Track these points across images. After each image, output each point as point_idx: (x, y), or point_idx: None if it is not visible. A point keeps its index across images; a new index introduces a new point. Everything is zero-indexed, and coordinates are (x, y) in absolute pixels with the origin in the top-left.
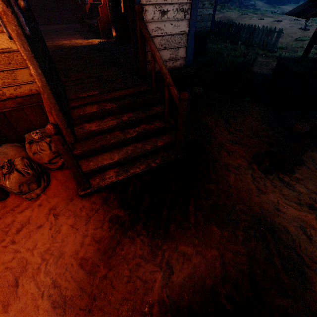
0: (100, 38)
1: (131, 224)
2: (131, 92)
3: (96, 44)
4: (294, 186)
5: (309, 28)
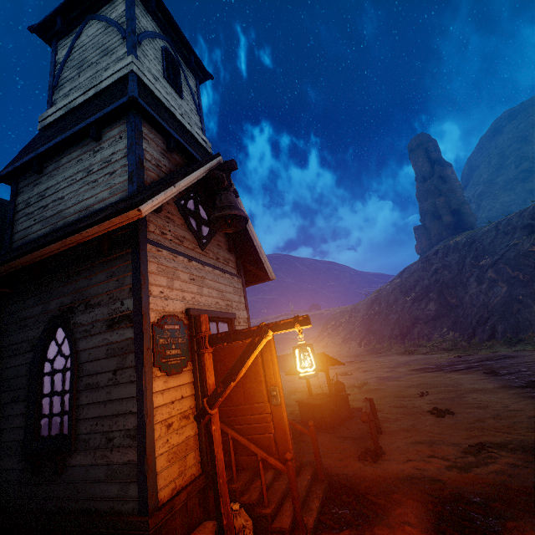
0: None
1: (360, 531)
2: None
3: None
4: (393, 457)
5: None
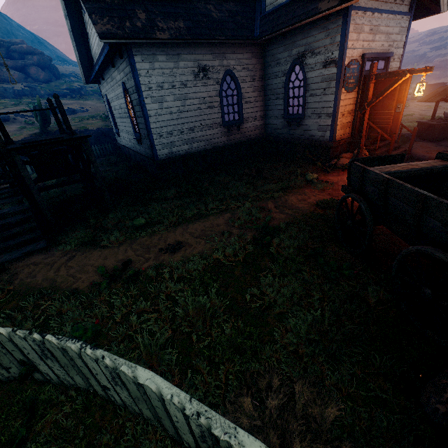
0: None
1: None
2: None
3: None
4: None
5: (407, 108)
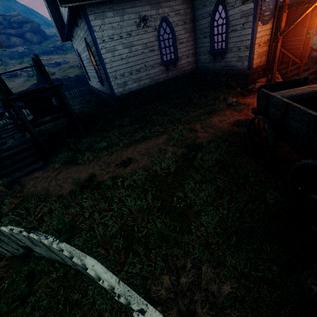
0: None
1: None
2: None
3: None
4: None
5: None
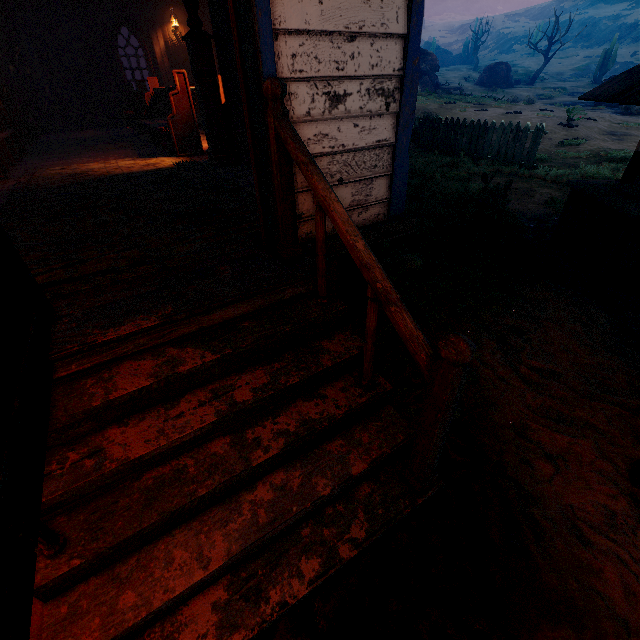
0: (175, 154)
1: None
2: (257, 306)
3: (164, 169)
4: None
5: (576, 124)
